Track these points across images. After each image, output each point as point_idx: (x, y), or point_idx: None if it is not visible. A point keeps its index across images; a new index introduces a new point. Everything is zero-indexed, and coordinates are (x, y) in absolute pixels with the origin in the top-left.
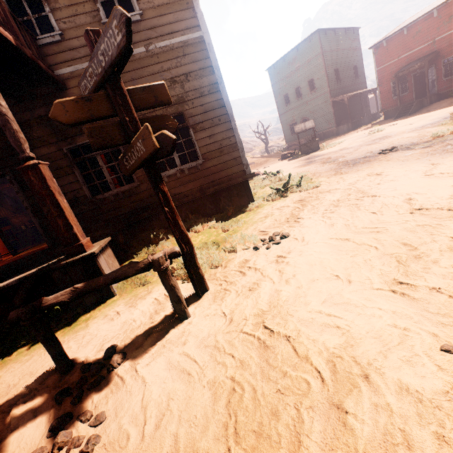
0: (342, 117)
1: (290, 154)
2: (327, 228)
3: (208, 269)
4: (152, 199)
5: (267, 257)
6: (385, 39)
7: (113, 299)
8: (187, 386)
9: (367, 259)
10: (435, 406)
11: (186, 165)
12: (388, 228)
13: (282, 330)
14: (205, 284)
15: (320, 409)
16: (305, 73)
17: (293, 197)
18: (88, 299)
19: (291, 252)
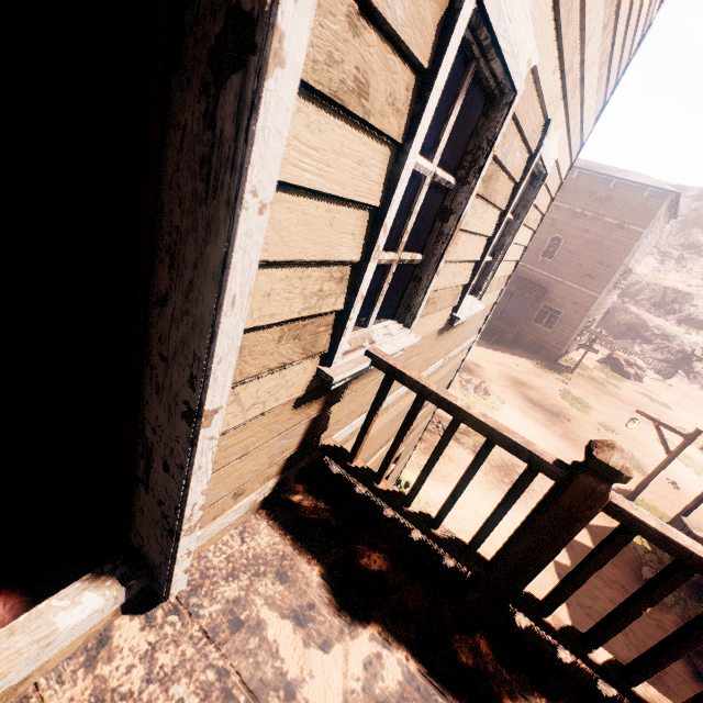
0: None
1: None
2: None
3: None
4: None
5: None
6: None
7: None
8: None
9: None
10: None
11: None
12: None
13: None
14: None
15: None
16: None
17: None
18: None
19: None
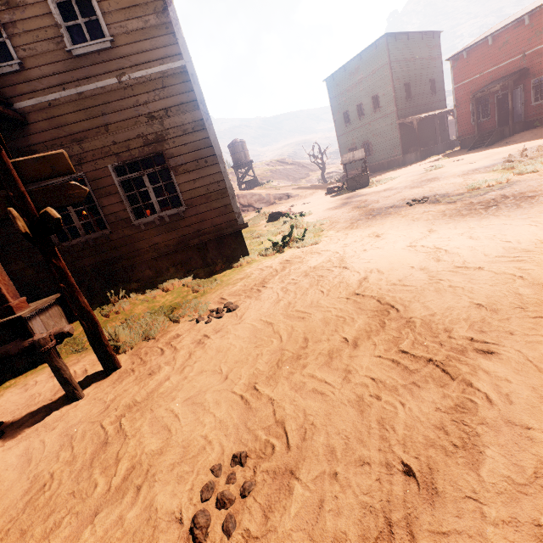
0: (412, 143)
1: (337, 188)
2: (273, 304)
3: (140, 341)
4: (127, 249)
5: (197, 334)
6: (466, 50)
7: (46, 364)
8: (20, 476)
9: (260, 353)
10: (155, 525)
11: (166, 212)
12: (311, 316)
13: (128, 427)
14: (115, 362)
15: (84, 515)
16: (369, 87)
17: (285, 255)
18: (19, 363)
19: (220, 331)
